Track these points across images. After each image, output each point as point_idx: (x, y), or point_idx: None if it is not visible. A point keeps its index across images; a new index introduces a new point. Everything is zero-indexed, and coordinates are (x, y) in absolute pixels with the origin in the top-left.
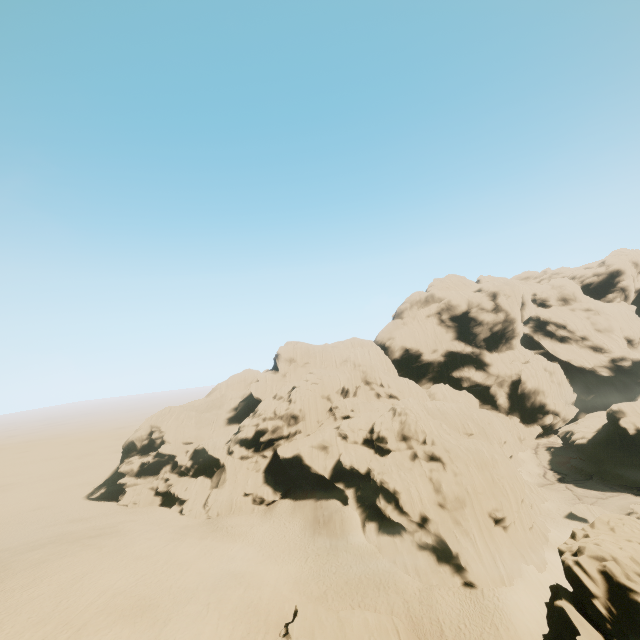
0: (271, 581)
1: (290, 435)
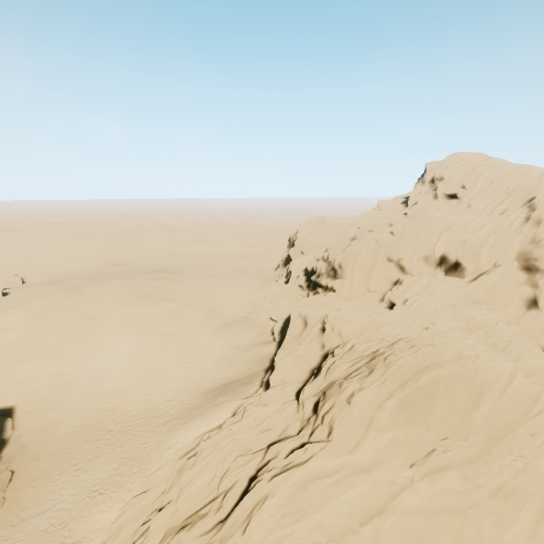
0: (128, 385)
1: (326, 288)
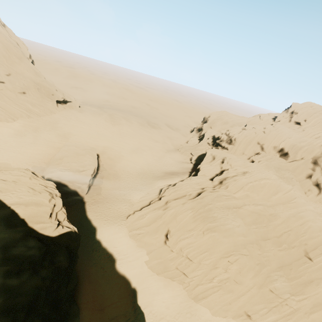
0: (135, 160)
1: (223, 147)
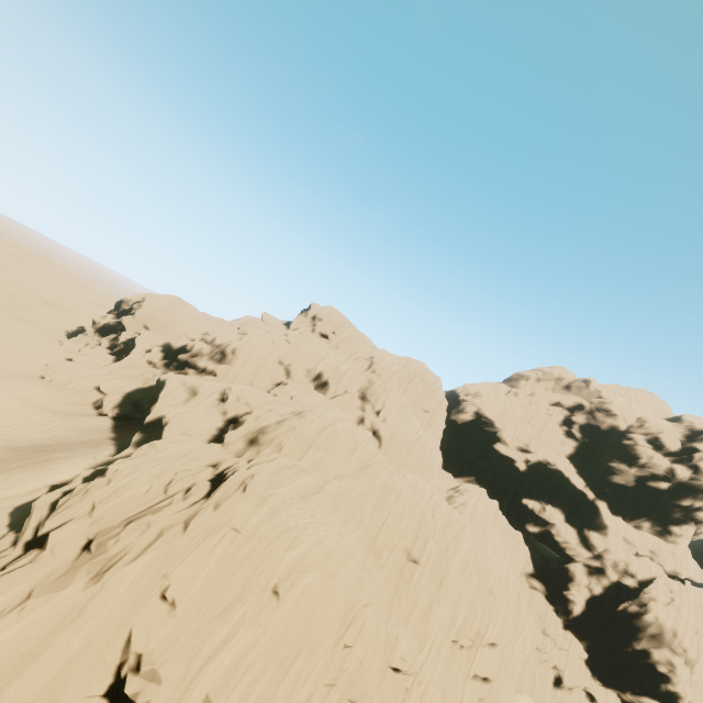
0: None
1: (204, 370)
